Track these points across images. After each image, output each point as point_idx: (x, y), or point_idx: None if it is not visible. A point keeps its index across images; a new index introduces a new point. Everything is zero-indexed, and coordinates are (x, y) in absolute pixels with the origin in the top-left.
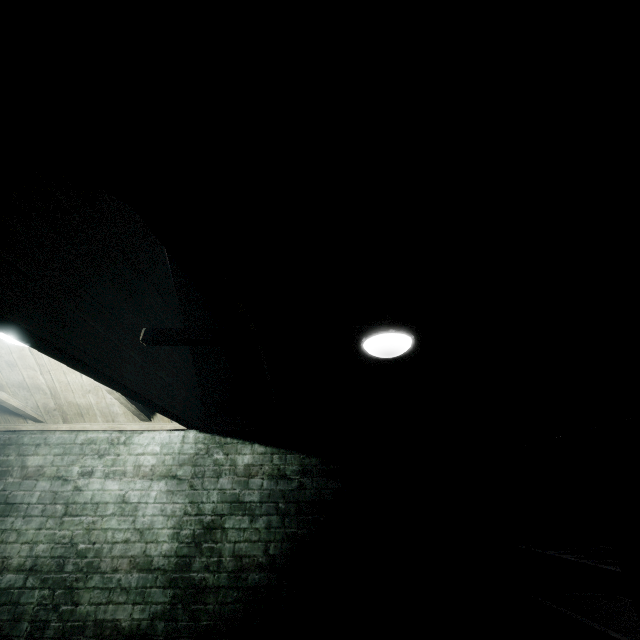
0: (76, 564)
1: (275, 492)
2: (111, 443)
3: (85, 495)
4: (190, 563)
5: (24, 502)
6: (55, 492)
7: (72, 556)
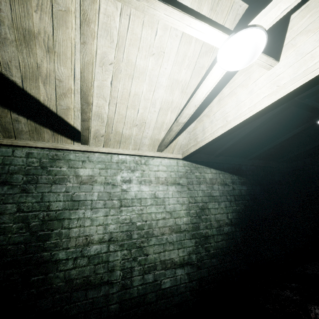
0: (139, 234)
1: (224, 191)
2: (136, 163)
3: (130, 194)
4: (198, 226)
5: (87, 199)
6: (109, 192)
7: (134, 229)
